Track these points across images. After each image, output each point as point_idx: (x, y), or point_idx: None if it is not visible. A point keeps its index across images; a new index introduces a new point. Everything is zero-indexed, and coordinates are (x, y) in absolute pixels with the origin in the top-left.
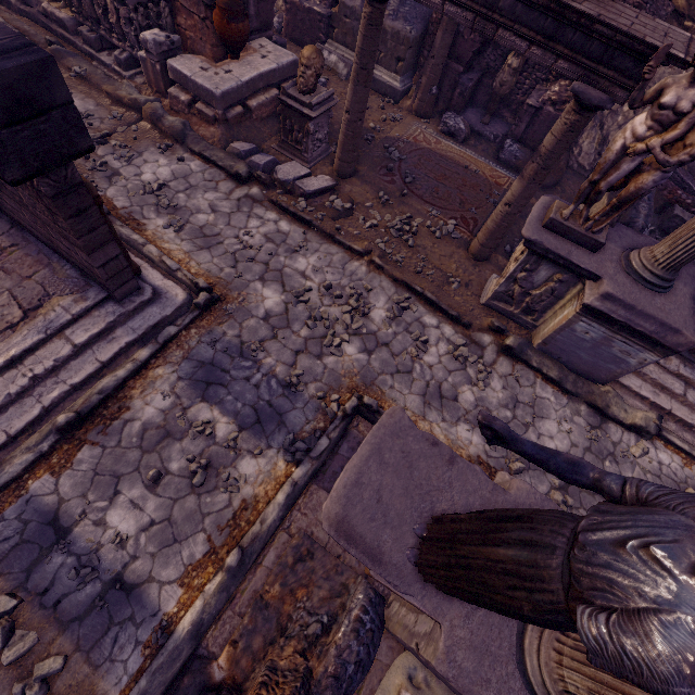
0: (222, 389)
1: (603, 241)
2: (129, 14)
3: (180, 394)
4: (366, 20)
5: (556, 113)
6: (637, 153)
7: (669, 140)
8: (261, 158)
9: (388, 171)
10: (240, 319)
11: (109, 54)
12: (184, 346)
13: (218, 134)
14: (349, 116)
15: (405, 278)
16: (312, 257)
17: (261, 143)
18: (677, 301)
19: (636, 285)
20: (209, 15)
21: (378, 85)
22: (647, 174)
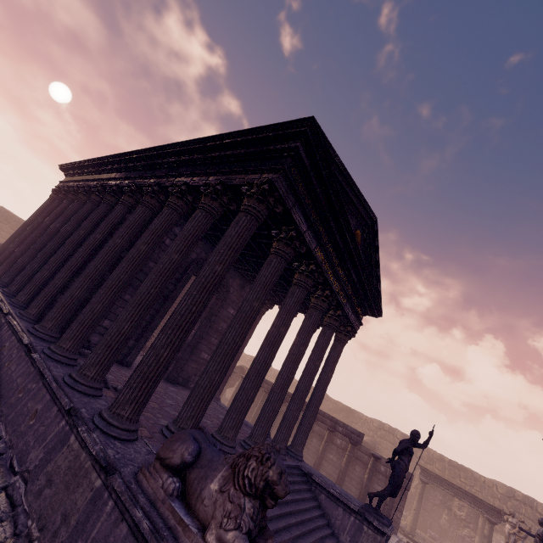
0: None
1: None
2: None
3: None
4: (421, 486)
5: (471, 541)
6: (512, 533)
7: (517, 530)
8: None
9: (424, 540)
10: None
11: None
12: None
13: None
14: (415, 511)
15: None
16: None
17: None
18: None
19: None
20: None
21: None
22: (518, 541)
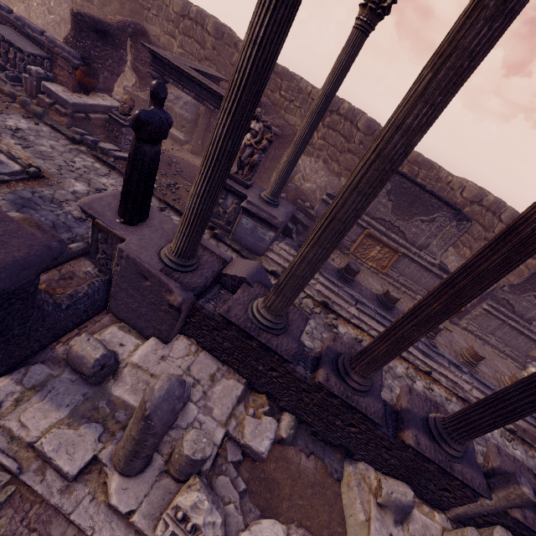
0: (33, 211)
1: (248, 184)
2: (24, 57)
3: (2, 205)
4: None
5: None
6: (249, 145)
7: (256, 141)
8: (91, 137)
9: (168, 164)
10: (56, 189)
11: (1, 72)
12: (12, 188)
13: (66, 121)
14: None
15: (165, 199)
16: (111, 180)
17: (93, 135)
18: (278, 210)
19: (262, 202)
20: (74, 72)
21: (172, 136)
22: (256, 155)
